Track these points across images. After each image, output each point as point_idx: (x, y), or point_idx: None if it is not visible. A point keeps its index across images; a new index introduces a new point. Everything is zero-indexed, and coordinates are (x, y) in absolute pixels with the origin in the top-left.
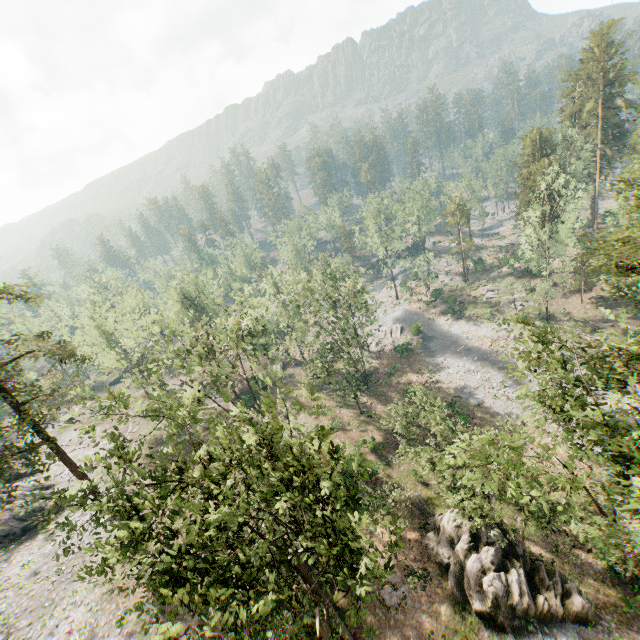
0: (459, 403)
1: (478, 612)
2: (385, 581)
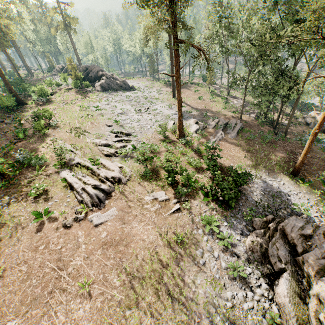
0: (305, 104)
1: (324, 128)
2: (282, 122)
